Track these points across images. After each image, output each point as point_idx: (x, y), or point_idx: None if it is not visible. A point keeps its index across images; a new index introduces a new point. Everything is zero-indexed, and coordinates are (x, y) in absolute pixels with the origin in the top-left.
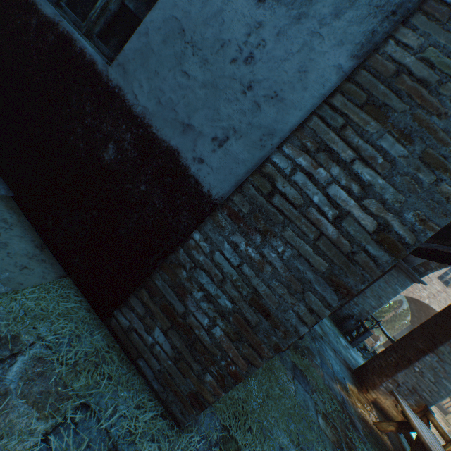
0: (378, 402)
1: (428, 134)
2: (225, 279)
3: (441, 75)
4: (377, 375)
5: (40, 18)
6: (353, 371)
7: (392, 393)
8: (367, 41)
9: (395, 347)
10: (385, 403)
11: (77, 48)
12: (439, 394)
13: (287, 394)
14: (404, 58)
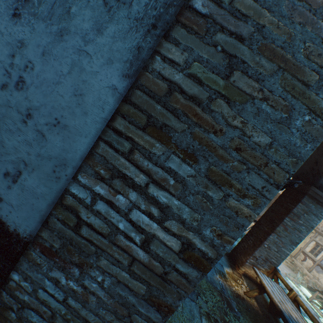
0: (246, 273)
1: (210, 151)
2: (55, 314)
3: (210, 91)
4: (243, 255)
5: None
6: (229, 254)
7: (253, 269)
8: (135, 58)
9: (251, 232)
10: (251, 272)
11: None
12: (281, 258)
13: (175, 316)
14: (173, 74)
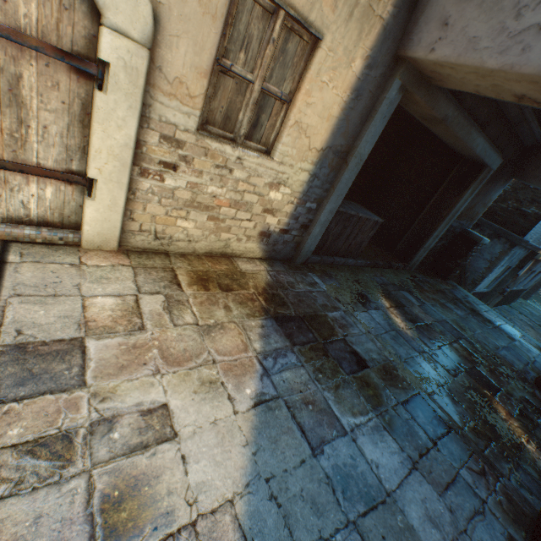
0: None
1: None
2: (523, 293)
3: None
4: None
5: (518, 290)
6: None
7: None
8: None
9: None
10: None
11: (521, 289)
12: None
13: None
14: None
